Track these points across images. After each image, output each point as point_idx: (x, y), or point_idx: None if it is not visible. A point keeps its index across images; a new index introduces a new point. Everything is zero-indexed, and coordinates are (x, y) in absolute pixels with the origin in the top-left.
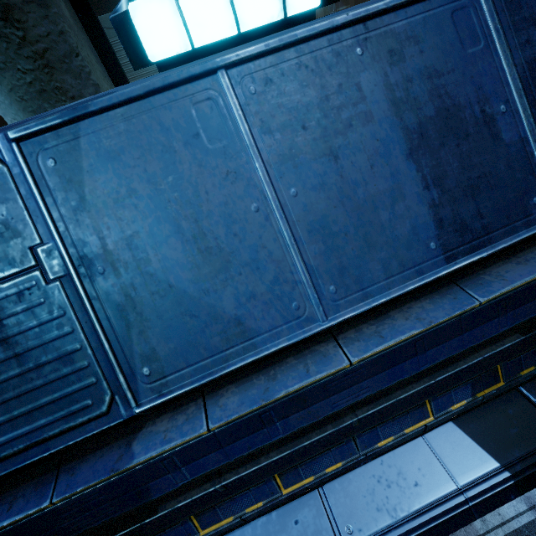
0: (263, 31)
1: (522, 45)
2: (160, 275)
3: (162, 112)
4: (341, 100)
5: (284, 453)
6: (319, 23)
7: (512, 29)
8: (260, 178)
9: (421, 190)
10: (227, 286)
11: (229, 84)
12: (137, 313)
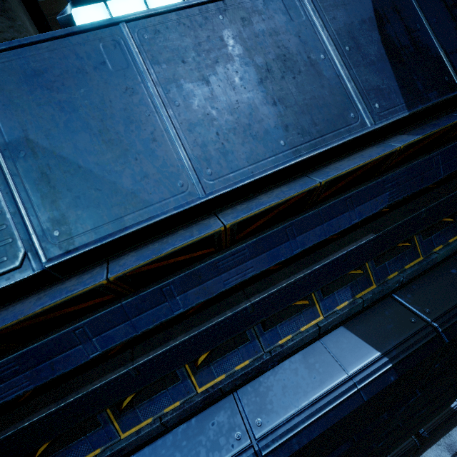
0: None
1: (330, 20)
2: (71, 159)
3: (77, 47)
4: (209, 46)
5: (189, 335)
6: None
7: (323, 11)
8: (152, 93)
9: (271, 106)
10: (125, 167)
11: (129, 32)
12: (51, 187)
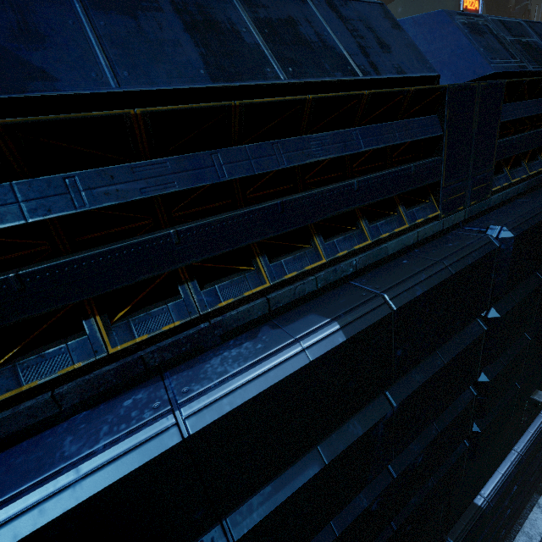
0: None
1: (253, 12)
2: None
3: None
4: None
5: (97, 251)
6: None
7: (247, 6)
8: (79, 11)
9: (194, 46)
10: (39, 51)
11: None
12: None
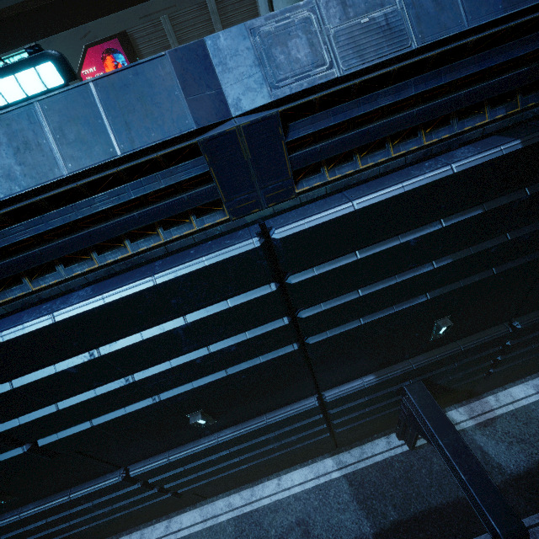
0: None
1: None
2: (425, 10)
3: None
4: None
5: (438, 101)
6: None
7: None
8: None
9: None
10: (442, 14)
11: None
12: (419, 20)
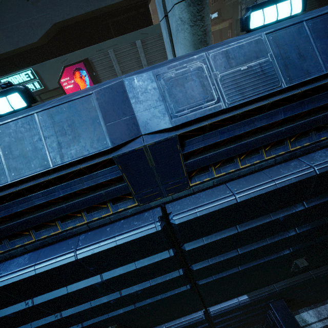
0: (282, 20)
1: None
2: (291, 60)
3: (292, 29)
4: None
5: (301, 122)
6: (324, 11)
7: None
8: (312, 42)
9: None
10: (304, 63)
11: (305, 24)
12: (286, 67)
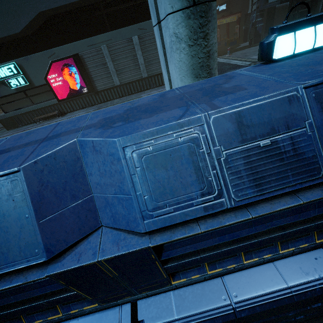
0: (319, 47)
1: None
2: None
3: None
4: None
5: None
6: None
7: None
8: None
9: None
10: None
11: None
12: None
